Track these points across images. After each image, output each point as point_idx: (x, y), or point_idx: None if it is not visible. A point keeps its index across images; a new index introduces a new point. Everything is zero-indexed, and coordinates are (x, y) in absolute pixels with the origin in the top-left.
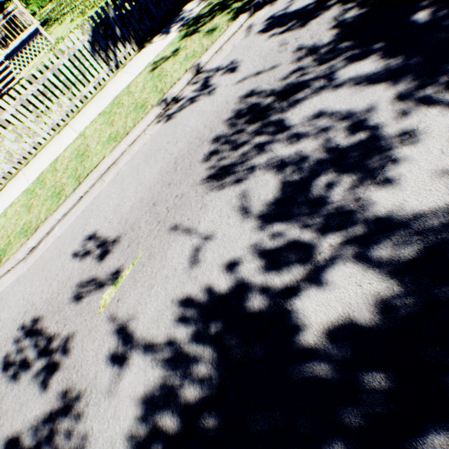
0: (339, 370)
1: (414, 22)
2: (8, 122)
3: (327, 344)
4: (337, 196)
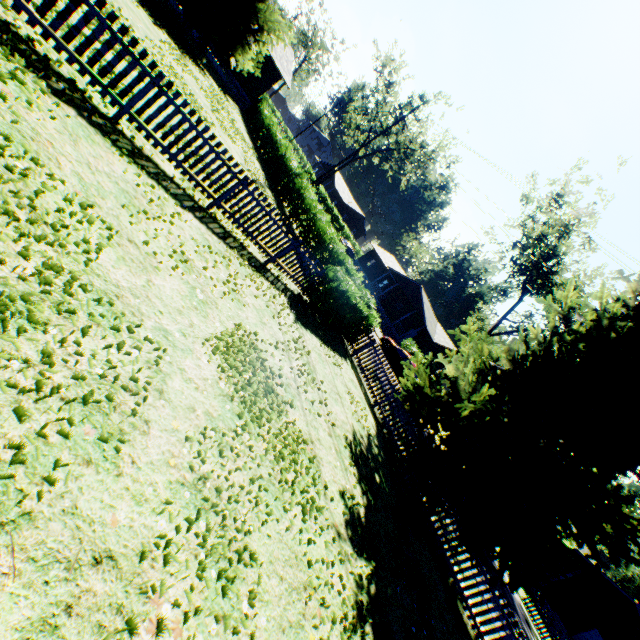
0: None
1: None
2: None
3: None
4: None
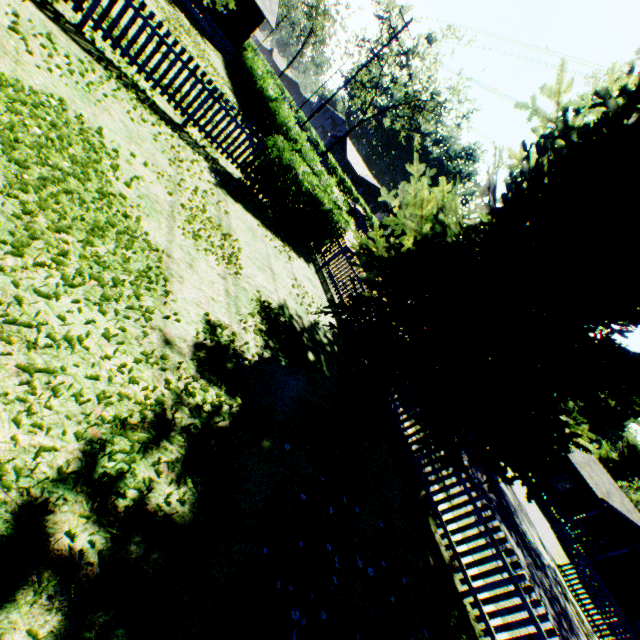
0: (555, 615)
1: (474, 481)
2: None
3: (553, 613)
4: (525, 569)
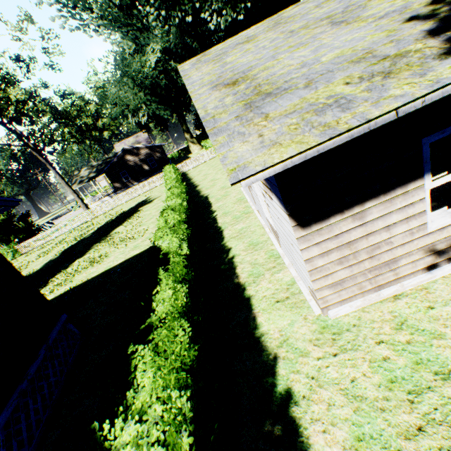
0: None
1: None
2: (71, 219)
3: None
4: None
